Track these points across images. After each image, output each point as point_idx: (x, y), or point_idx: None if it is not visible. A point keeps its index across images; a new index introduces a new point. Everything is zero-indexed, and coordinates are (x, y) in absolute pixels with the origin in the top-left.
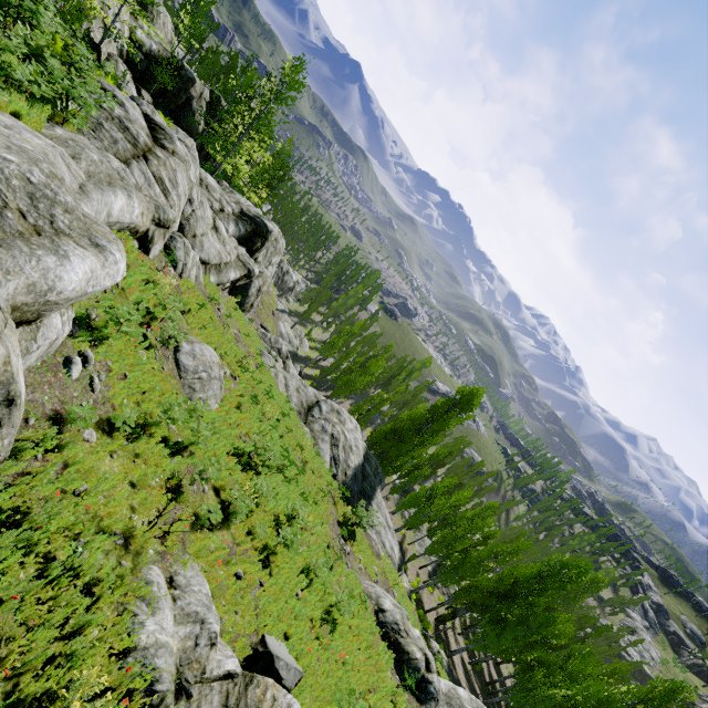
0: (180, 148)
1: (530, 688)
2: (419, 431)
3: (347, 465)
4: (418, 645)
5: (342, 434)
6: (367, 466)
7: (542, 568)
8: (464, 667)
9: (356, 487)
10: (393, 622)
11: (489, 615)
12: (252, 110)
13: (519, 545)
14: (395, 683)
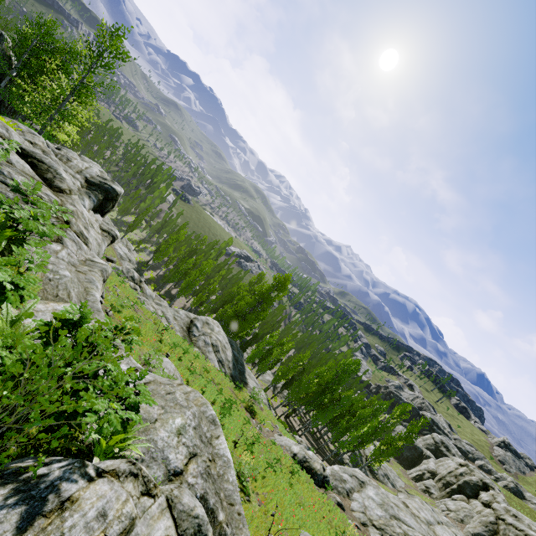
0: (67, 178)
1: (341, 431)
2: (255, 311)
3: (228, 361)
4: (315, 460)
5: (218, 340)
6: (235, 351)
7: (337, 369)
8: (304, 434)
9: (237, 372)
10: (303, 457)
11: (315, 404)
12: (76, 78)
13: (329, 366)
14: (317, 489)
